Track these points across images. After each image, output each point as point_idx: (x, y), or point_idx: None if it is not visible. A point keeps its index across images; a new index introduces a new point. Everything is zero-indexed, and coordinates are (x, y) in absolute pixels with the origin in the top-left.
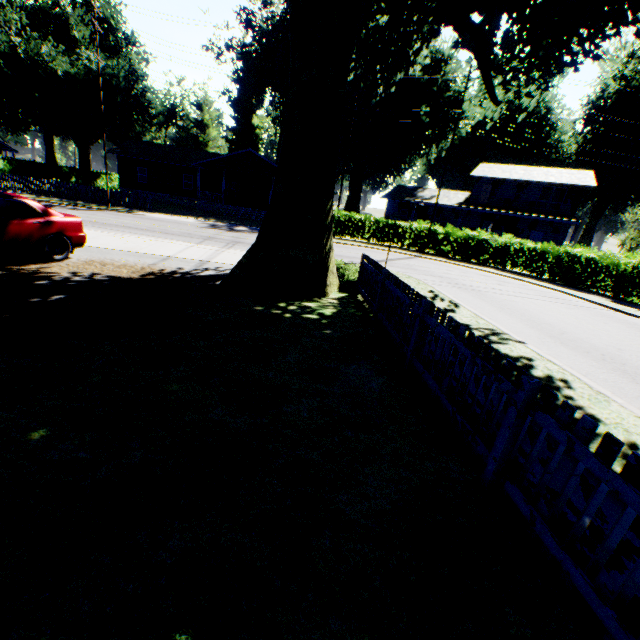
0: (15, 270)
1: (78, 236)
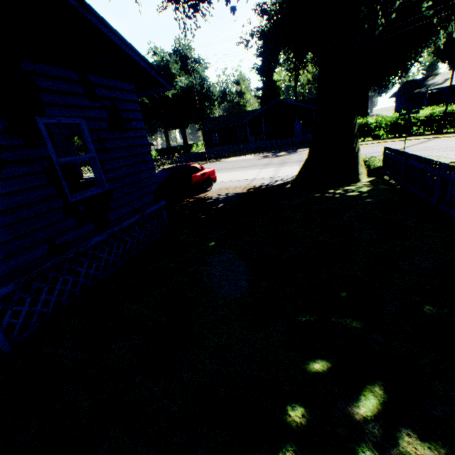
0: (196, 198)
1: (214, 177)
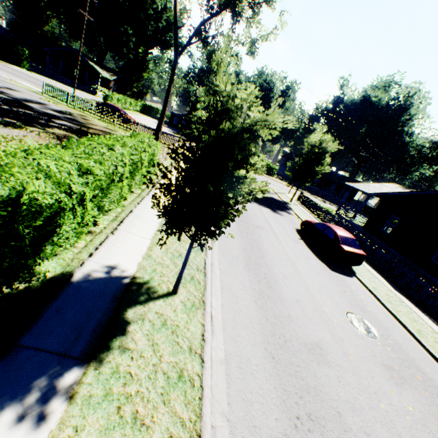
0: None
1: None
